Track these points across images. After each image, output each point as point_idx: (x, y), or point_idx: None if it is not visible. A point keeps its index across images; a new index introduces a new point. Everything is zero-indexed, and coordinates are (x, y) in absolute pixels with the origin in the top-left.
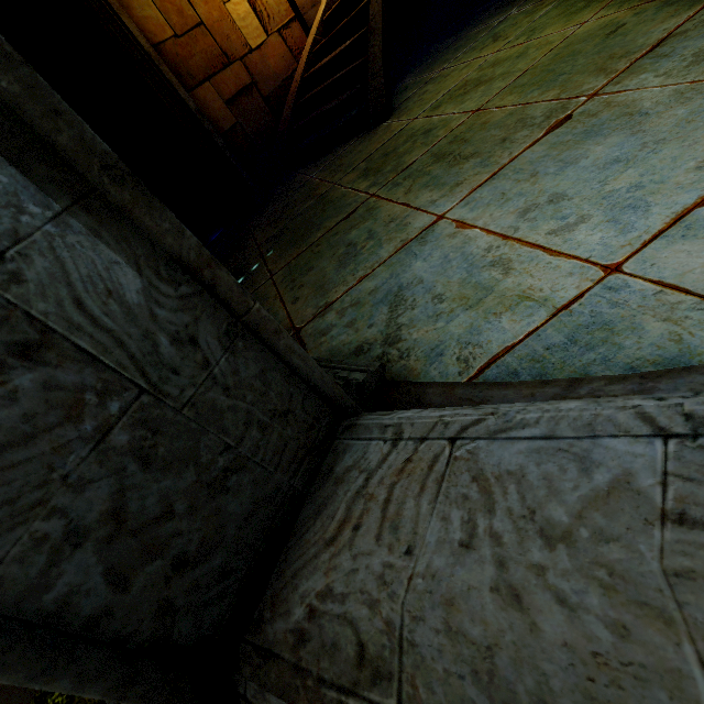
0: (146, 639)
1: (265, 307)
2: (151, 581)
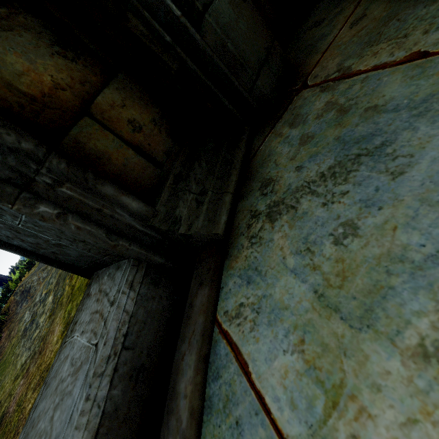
0: (55, 258)
1: (345, 0)
2: (47, 252)
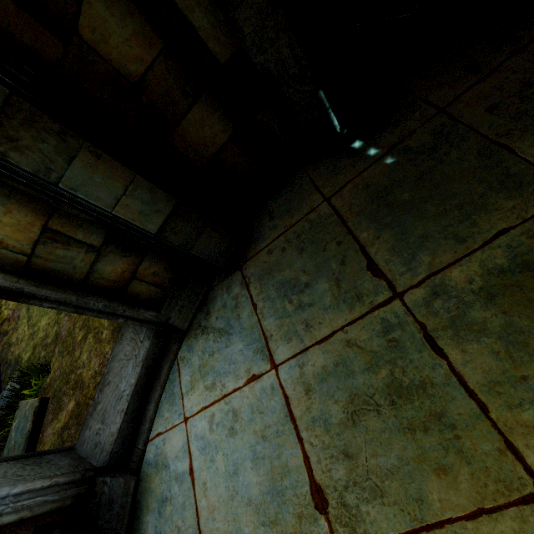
0: None
1: (281, 221)
2: None
